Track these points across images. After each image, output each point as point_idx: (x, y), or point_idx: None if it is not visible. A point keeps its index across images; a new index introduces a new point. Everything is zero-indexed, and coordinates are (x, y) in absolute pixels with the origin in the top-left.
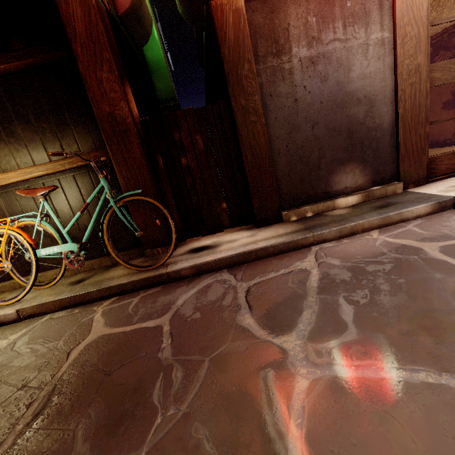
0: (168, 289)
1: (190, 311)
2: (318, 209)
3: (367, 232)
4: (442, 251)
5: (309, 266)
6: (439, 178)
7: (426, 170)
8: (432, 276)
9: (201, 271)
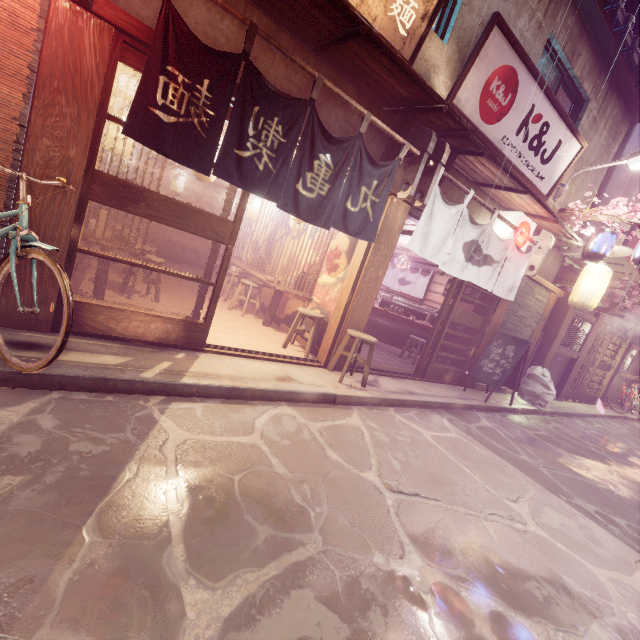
0: None
1: None
2: None
3: None
4: None
5: None
6: None
7: None
8: None
9: None
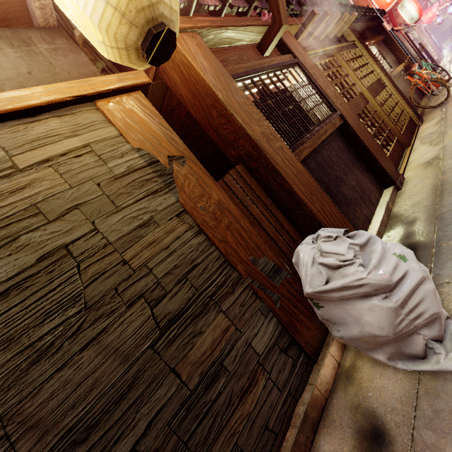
0: None
1: None
2: None
3: None
4: None
5: None
6: None
7: None
8: None
9: None
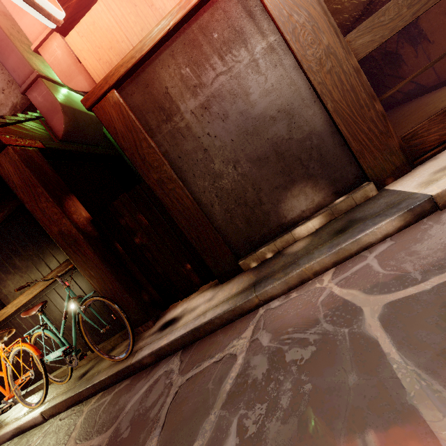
0: (132, 383)
1: (126, 425)
2: (276, 247)
3: (321, 275)
4: (382, 316)
5: (240, 347)
6: (429, 154)
7: (402, 154)
8: (345, 379)
9: (160, 357)
